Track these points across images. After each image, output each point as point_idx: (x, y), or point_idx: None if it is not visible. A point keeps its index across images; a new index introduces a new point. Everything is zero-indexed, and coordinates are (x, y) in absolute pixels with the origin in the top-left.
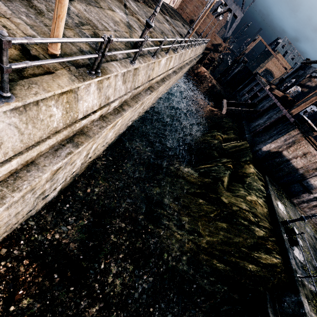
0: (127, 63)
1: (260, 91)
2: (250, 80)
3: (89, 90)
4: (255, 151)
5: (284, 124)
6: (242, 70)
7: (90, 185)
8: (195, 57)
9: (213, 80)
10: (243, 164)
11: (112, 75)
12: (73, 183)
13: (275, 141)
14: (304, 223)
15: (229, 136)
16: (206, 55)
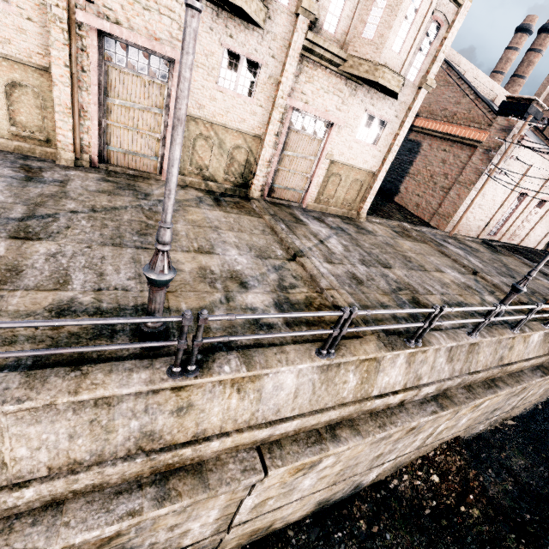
0: None
1: None
2: None
3: None
4: None
5: None
6: None
7: (504, 448)
8: None
9: None
10: None
11: None
12: (483, 433)
13: None
14: None
15: None
16: None
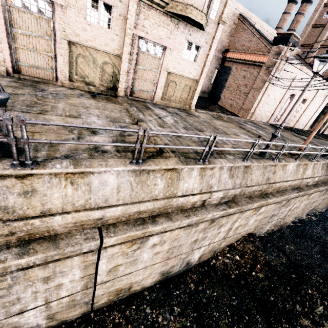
0: (324, 159)
1: None
2: None
3: (310, 167)
4: None
5: None
6: None
7: (282, 241)
8: None
9: None
10: None
11: (319, 162)
12: (269, 233)
13: None
14: None
15: None
16: None
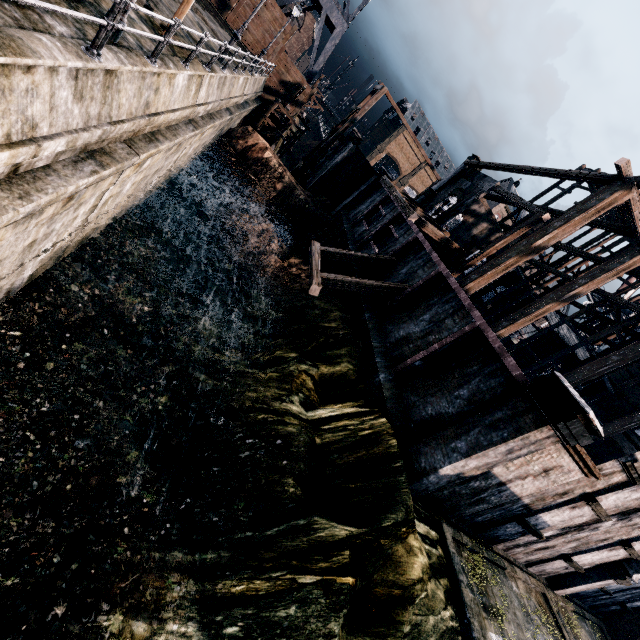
0: None
1: (398, 225)
2: (370, 187)
3: None
4: (419, 474)
5: (488, 369)
6: (351, 158)
7: None
8: (231, 106)
9: (286, 176)
10: (390, 545)
11: None
12: None
13: (482, 453)
14: (532, 623)
15: (333, 370)
16: (267, 105)
